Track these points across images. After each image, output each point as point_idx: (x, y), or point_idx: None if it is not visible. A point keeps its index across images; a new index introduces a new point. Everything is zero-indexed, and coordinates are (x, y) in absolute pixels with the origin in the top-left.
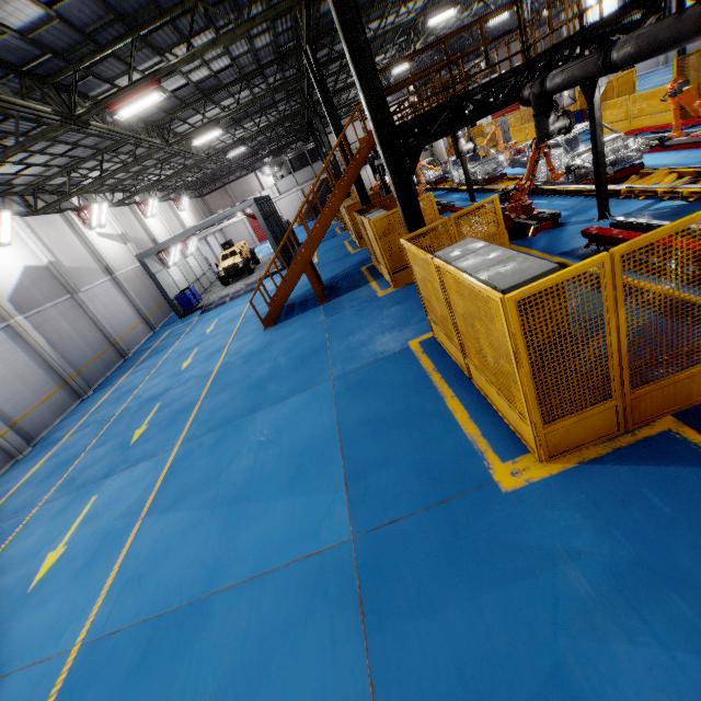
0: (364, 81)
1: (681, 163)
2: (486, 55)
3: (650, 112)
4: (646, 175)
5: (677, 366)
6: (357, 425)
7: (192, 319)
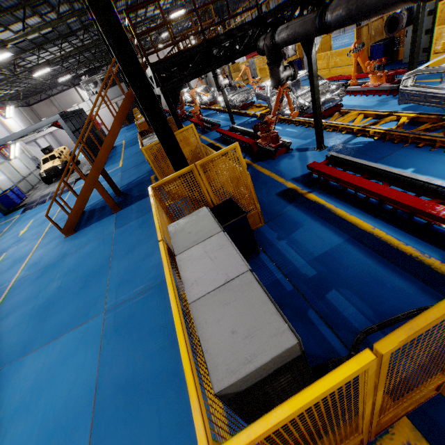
0: (98, 15)
1: (365, 105)
2: (227, 6)
3: (341, 64)
4: (345, 113)
5: (420, 387)
6: (113, 390)
7: (14, 217)
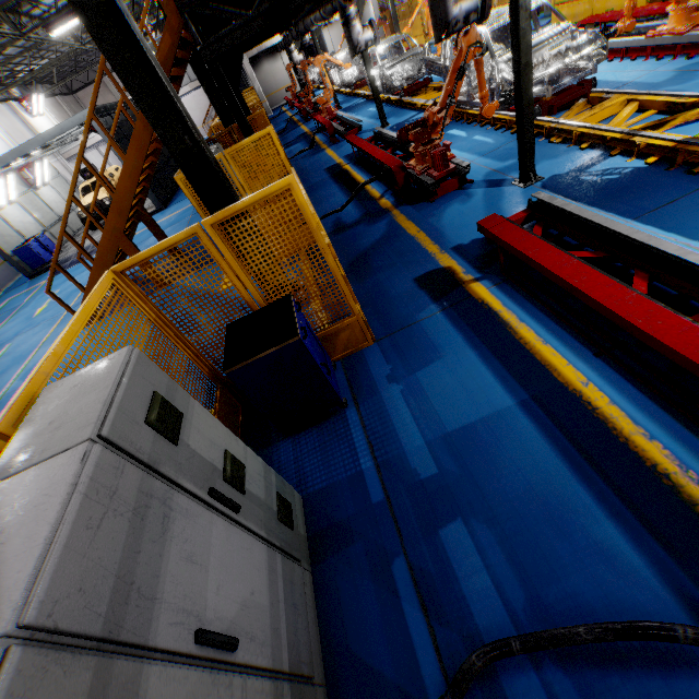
0: None
1: (649, 82)
2: None
3: None
4: (598, 101)
5: None
6: None
7: (39, 283)
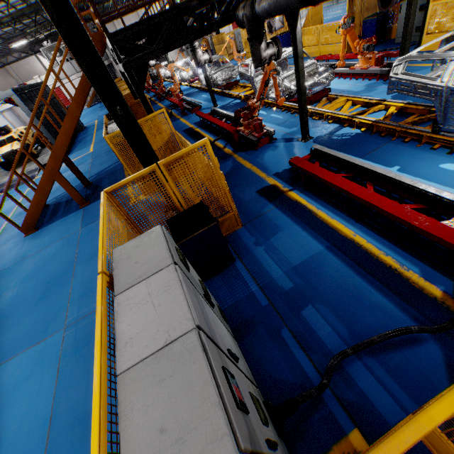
0: None
1: (354, 91)
2: None
3: (332, 41)
4: (332, 99)
5: None
6: (69, 422)
7: None
